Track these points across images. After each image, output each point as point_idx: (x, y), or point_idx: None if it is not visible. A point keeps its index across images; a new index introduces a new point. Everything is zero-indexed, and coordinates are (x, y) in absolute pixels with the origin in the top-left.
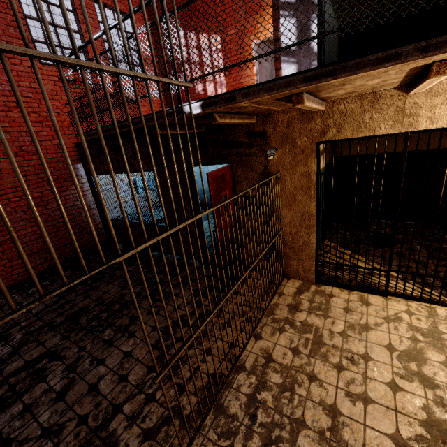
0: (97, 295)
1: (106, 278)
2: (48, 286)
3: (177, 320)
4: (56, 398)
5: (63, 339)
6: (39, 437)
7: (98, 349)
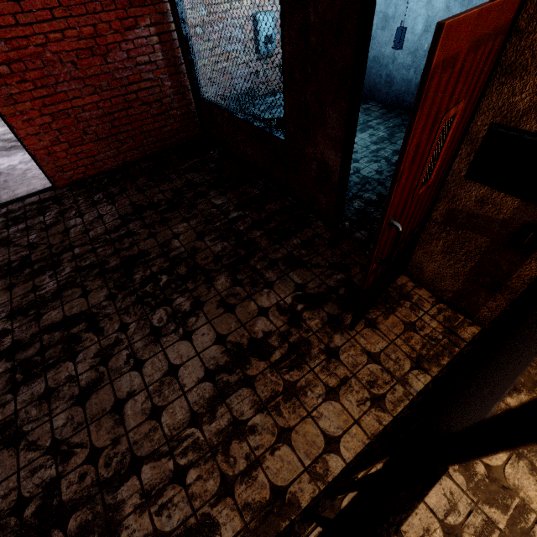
0: (164, 237)
1: (183, 208)
2: (116, 196)
3: (256, 338)
4: (78, 398)
5: (108, 299)
6: (47, 450)
7: (140, 339)
